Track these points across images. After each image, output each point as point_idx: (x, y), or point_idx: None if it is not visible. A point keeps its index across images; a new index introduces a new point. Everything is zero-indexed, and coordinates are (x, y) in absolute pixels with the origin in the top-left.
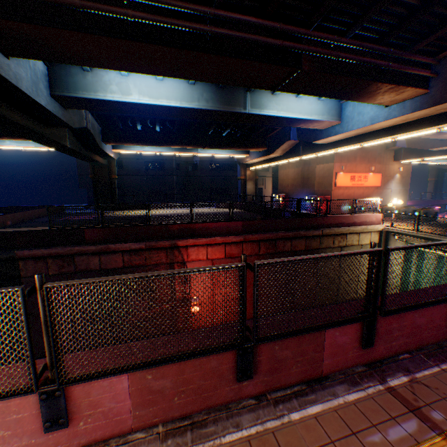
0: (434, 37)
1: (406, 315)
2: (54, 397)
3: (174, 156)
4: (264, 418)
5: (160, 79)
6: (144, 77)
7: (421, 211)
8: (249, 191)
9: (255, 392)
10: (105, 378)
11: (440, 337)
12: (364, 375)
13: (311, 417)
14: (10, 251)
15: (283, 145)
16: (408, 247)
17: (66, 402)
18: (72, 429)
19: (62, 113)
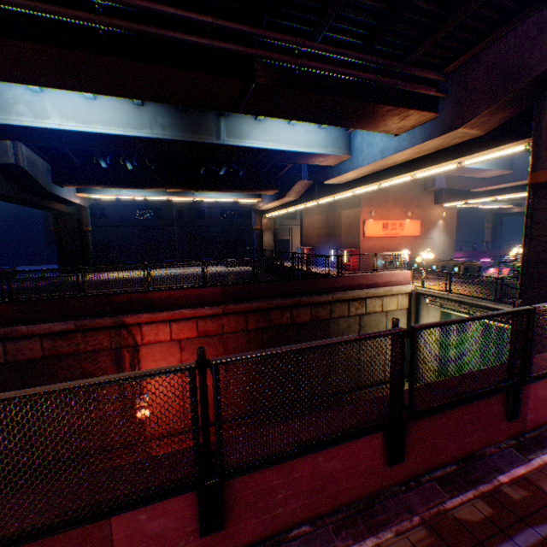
0: (430, 43)
1: (300, 460)
2: None
3: (175, 201)
4: None
5: (91, 97)
6: (68, 94)
7: (461, 266)
8: (267, 243)
9: None
10: None
11: (376, 485)
12: None
13: None
14: None
15: (295, 186)
16: (262, 354)
17: None
18: None
19: None
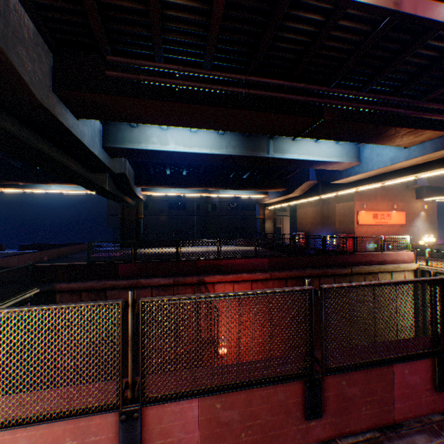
0: None
1: None
2: (131, 418)
3: (195, 197)
4: None
5: (194, 131)
6: (180, 130)
7: None
8: (268, 229)
9: (324, 435)
10: (176, 402)
11: None
12: (443, 425)
13: None
14: (50, 283)
15: (302, 185)
16: None
17: (141, 426)
18: None
19: (109, 161)
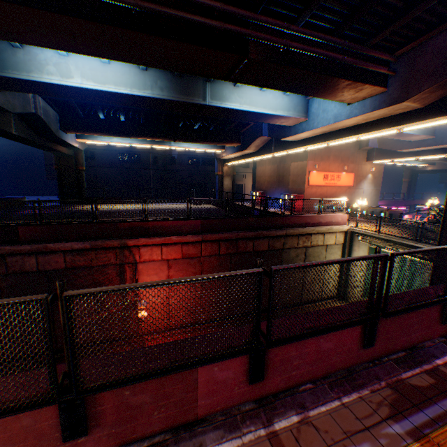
0: (389, 31)
1: (309, 340)
2: None
3: (151, 148)
4: None
5: (106, 61)
6: (87, 58)
7: (387, 212)
8: (227, 187)
9: None
10: None
11: (353, 361)
12: (249, 415)
13: None
14: None
15: (255, 141)
16: (300, 266)
17: None
18: None
19: None
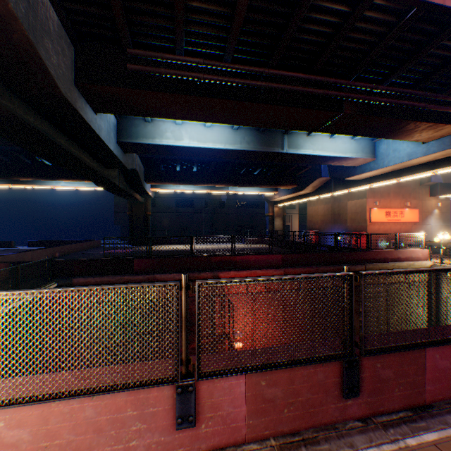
0: None
1: None
2: (186, 392)
3: (203, 194)
4: (377, 440)
5: (208, 126)
6: (194, 125)
7: None
8: (277, 227)
9: (359, 414)
10: (225, 379)
11: None
12: None
13: (429, 444)
14: (67, 278)
15: (313, 182)
16: None
17: (195, 399)
18: (195, 431)
19: (122, 156)
